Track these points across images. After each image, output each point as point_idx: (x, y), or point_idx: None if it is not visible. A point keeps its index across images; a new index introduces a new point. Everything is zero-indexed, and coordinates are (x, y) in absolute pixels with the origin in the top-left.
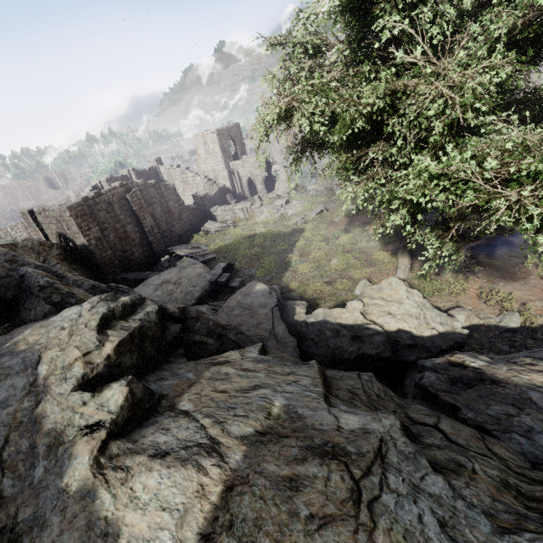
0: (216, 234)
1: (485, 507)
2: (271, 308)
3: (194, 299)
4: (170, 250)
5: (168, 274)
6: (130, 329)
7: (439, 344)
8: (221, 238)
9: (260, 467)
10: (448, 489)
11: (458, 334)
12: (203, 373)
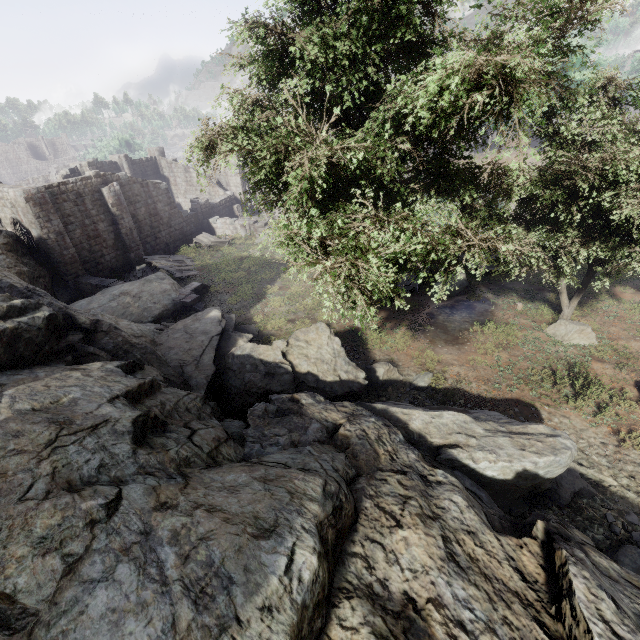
0: (209, 249)
1: (146, 465)
2: (212, 336)
3: (152, 316)
4: (146, 259)
5: (130, 285)
6: (0, 328)
7: (336, 390)
8: (211, 255)
9: (7, 424)
10: (130, 453)
11: (357, 383)
12: (54, 374)
